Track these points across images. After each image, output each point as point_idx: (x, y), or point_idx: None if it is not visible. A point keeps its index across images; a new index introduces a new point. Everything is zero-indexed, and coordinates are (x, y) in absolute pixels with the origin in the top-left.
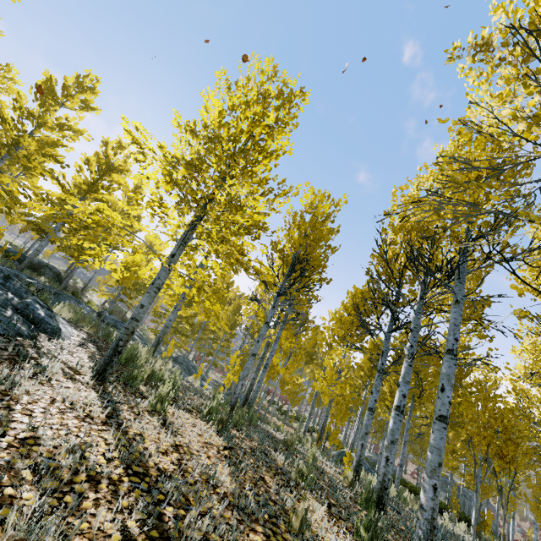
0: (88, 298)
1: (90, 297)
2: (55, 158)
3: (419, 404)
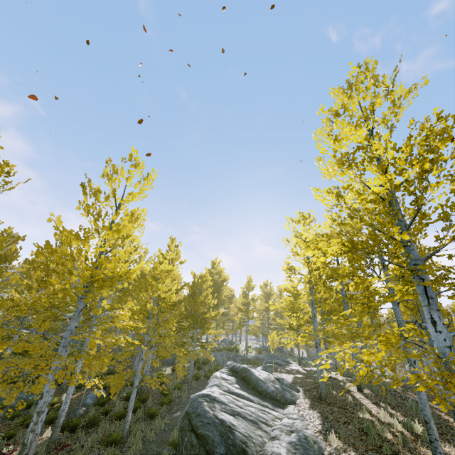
0: (296, 354)
1: (297, 353)
2: (256, 310)
3: None
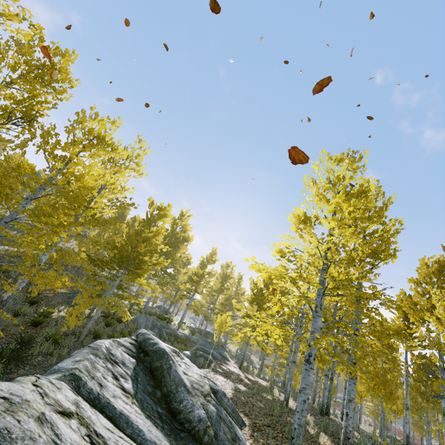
0: (228, 348)
1: (229, 347)
2: (208, 287)
3: (438, 404)
